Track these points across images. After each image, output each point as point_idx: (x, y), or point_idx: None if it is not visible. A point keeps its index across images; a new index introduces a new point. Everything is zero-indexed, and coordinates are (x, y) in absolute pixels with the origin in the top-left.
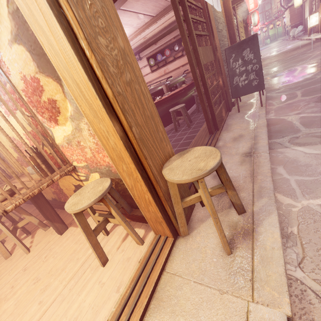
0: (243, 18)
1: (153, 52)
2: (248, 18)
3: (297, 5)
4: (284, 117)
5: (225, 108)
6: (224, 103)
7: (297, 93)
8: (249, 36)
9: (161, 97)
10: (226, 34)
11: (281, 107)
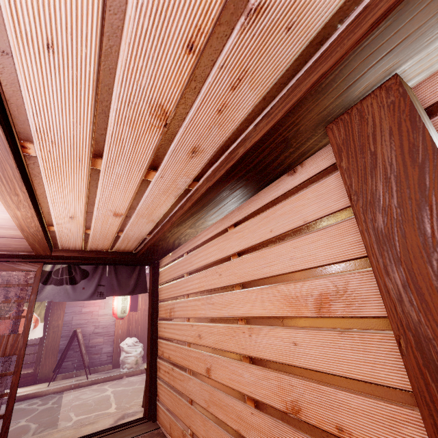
0: None
1: None
2: None
3: None
4: None
5: None
6: None
7: None
8: None
9: None
10: None
11: None
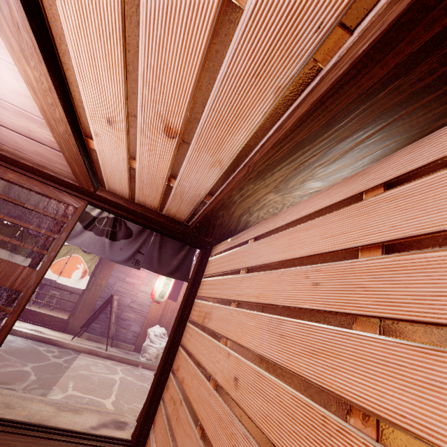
0: None
1: None
2: None
3: None
4: None
5: None
6: None
7: None
8: None
9: None
10: None
11: None
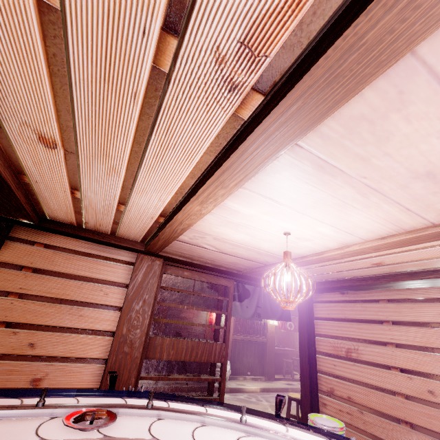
0: None
1: None
2: None
3: None
4: None
5: None
6: None
7: None
8: None
9: None
10: None
11: None
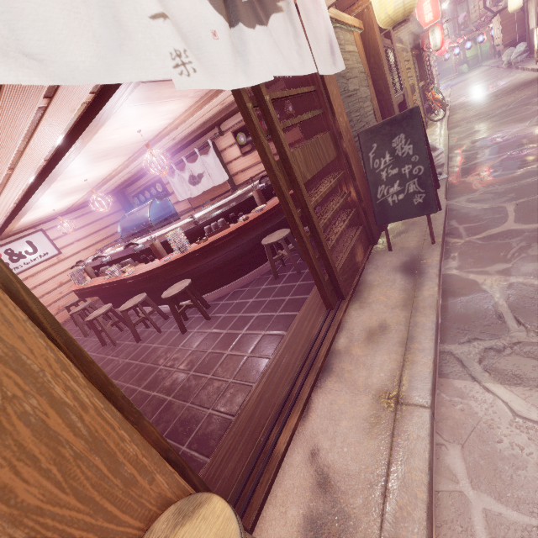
0: (413, 41)
1: (242, 123)
2: (423, 37)
3: (514, 8)
4: (476, 276)
5: (364, 241)
6: (363, 232)
7: (507, 210)
8: (403, 112)
9: (246, 217)
10: (370, 91)
11: (474, 244)
